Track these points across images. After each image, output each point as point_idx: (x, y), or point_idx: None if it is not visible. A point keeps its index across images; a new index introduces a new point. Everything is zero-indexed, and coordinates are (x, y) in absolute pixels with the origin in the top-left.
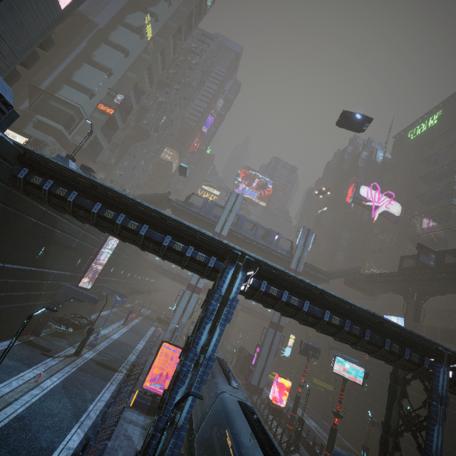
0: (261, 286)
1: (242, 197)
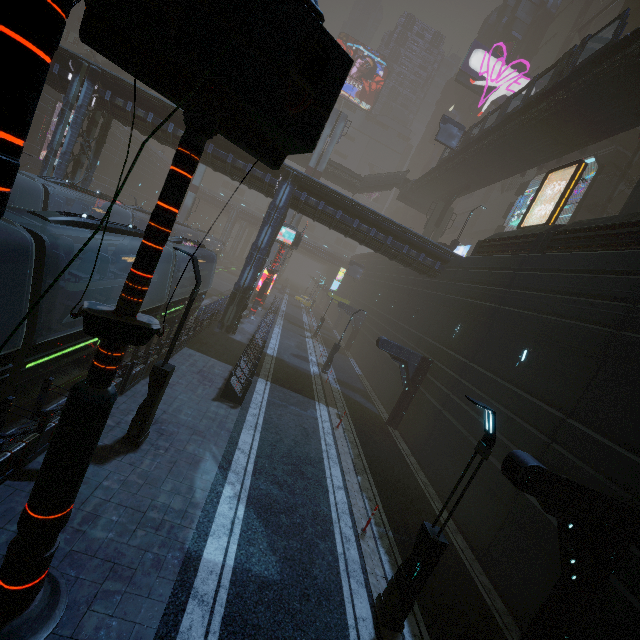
0: (105, 96)
1: None
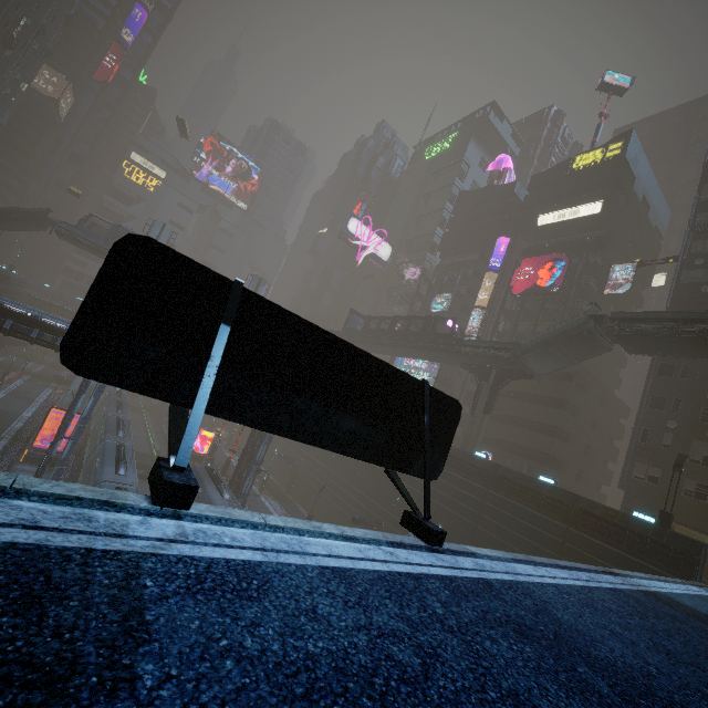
0: None
1: (171, 229)
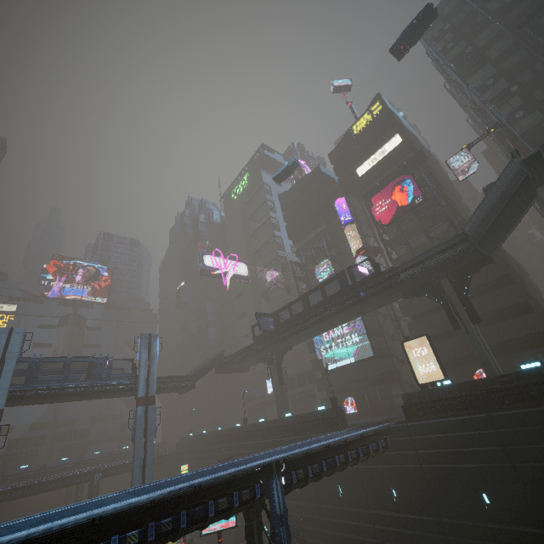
0: None
1: (22, 330)
